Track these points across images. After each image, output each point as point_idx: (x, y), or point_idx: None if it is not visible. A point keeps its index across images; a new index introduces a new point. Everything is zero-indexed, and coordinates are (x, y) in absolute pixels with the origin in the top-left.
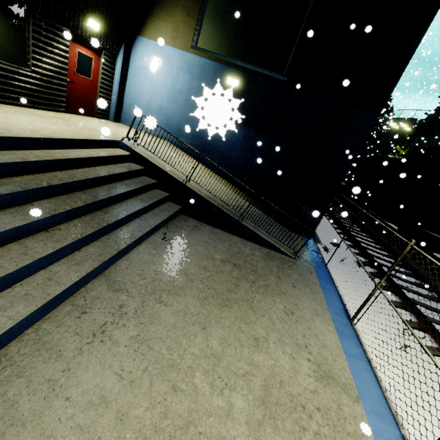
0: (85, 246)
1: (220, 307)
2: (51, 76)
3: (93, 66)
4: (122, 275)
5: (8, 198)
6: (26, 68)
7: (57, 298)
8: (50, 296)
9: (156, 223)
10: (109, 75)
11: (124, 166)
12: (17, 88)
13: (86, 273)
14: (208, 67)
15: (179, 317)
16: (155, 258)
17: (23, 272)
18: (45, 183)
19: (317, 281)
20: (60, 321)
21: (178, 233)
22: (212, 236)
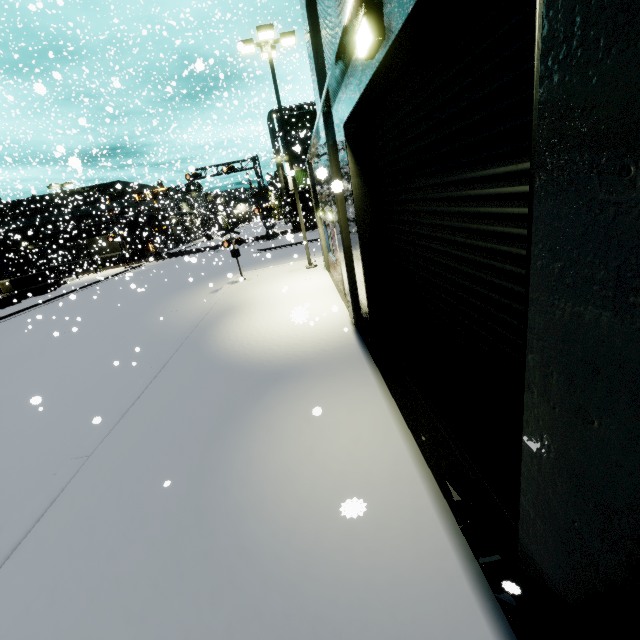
0: None
1: None
2: None
3: None
4: None
5: None
6: None
7: None
8: None
9: None
10: None
11: None
12: None
13: None
14: None
15: None
16: None
17: None
18: None
19: None
20: None
21: None
22: None
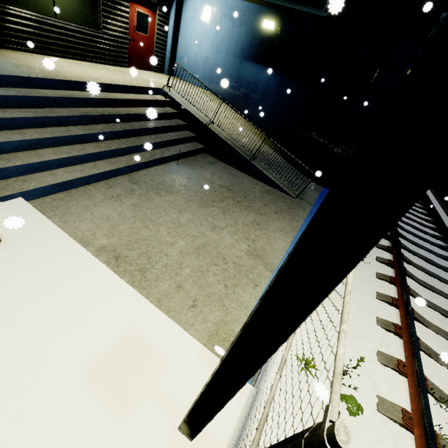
0: (120, 156)
1: (199, 207)
2: (117, 36)
3: (150, 23)
4: (140, 177)
5: (77, 119)
6: (99, 31)
7: (97, 176)
8: (93, 173)
9: (176, 153)
10: (164, 30)
11: (161, 109)
12: (93, 48)
13: (116, 168)
14: (249, 10)
15: (166, 203)
16: (166, 174)
17: (81, 159)
18: (99, 113)
19: (305, 215)
20: (97, 188)
21: (194, 164)
22: (223, 171)
